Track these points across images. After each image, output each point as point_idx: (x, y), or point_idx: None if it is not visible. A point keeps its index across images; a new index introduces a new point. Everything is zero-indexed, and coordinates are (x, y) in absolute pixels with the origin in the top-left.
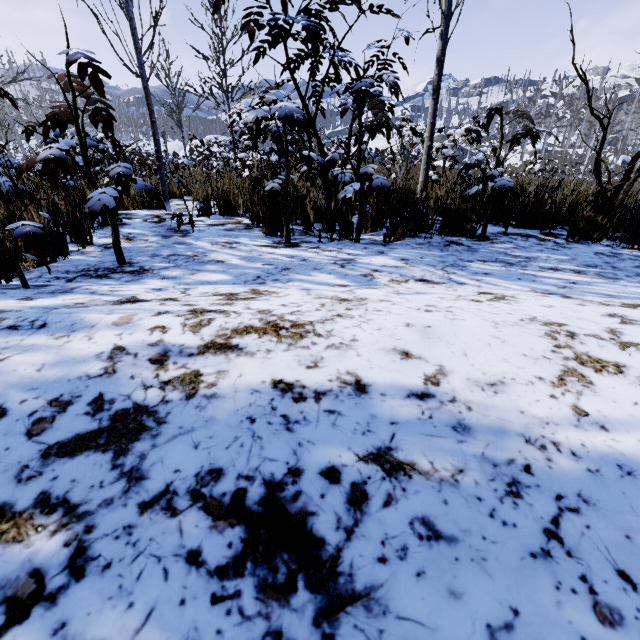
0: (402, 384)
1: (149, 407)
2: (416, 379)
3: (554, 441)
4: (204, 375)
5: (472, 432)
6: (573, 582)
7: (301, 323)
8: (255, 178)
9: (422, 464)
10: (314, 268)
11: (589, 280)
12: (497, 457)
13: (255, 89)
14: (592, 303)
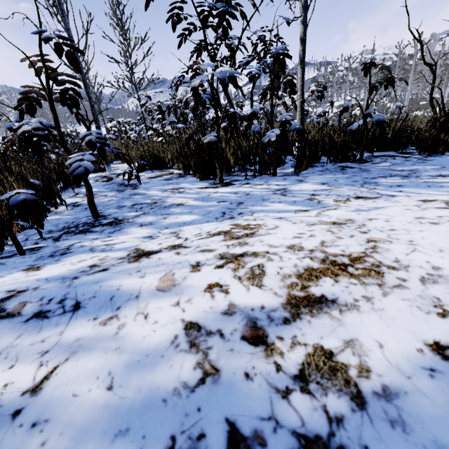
0: None
1: (324, 440)
2: None
3: None
4: (336, 353)
5: None
6: None
7: (356, 256)
8: (189, 135)
9: None
10: (263, 199)
11: None
12: None
13: (155, 80)
14: None
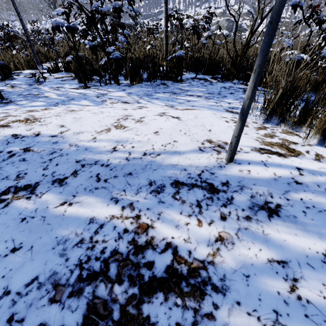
0: (51, 134)
1: None
2: (57, 132)
3: (77, 144)
4: None
5: (57, 143)
6: (45, 165)
7: (37, 118)
8: (65, 54)
9: (35, 150)
10: (84, 98)
11: (197, 100)
12: (57, 148)
13: None
14: (172, 109)
